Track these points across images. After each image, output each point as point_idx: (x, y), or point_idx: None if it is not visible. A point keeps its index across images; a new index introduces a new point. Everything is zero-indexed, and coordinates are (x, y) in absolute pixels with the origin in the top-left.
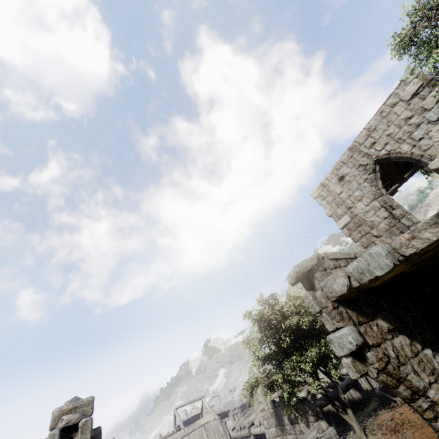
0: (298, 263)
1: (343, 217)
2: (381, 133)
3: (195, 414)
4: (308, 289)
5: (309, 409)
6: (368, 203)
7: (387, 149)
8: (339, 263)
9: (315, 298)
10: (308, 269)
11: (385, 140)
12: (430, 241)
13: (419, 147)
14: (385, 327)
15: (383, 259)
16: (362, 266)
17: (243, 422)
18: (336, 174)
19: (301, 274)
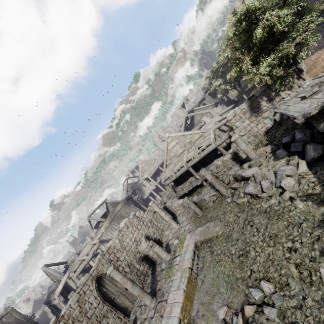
0: None
1: None
2: None
3: (103, 214)
4: None
5: (295, 74)
6: None
7: None
8: None
9: None
10: None
11: None
12: None
13: None
14: None
15: None
16: None
17: (174, 170)
18: None
19: None
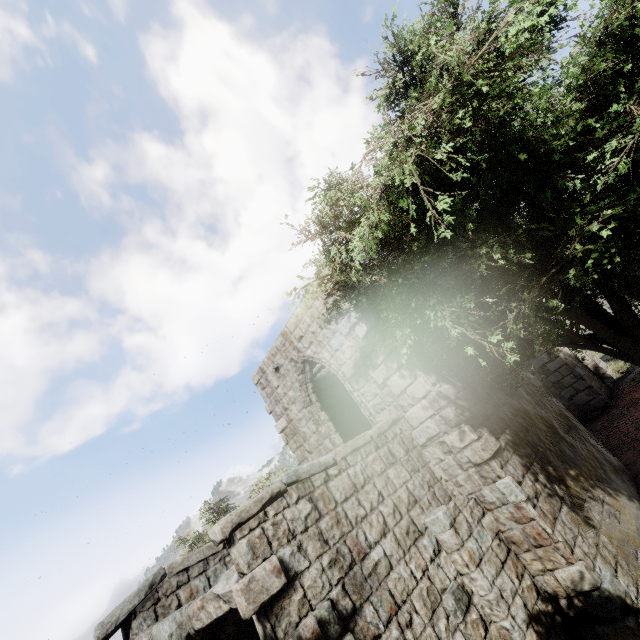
0: (106, 617)
1: (281, 420)
2: (307, 327)
3: None
4: None
5: None
6: (301, 409)
7: (312, 350)
8: (190, 573)
9: None
10: (119, 622)
11: (311, 338)
12: (212, 618)
13: (336, 360)
14: None
15: None
16: (158, 637)
17: None
18: (272, 361)
19: None
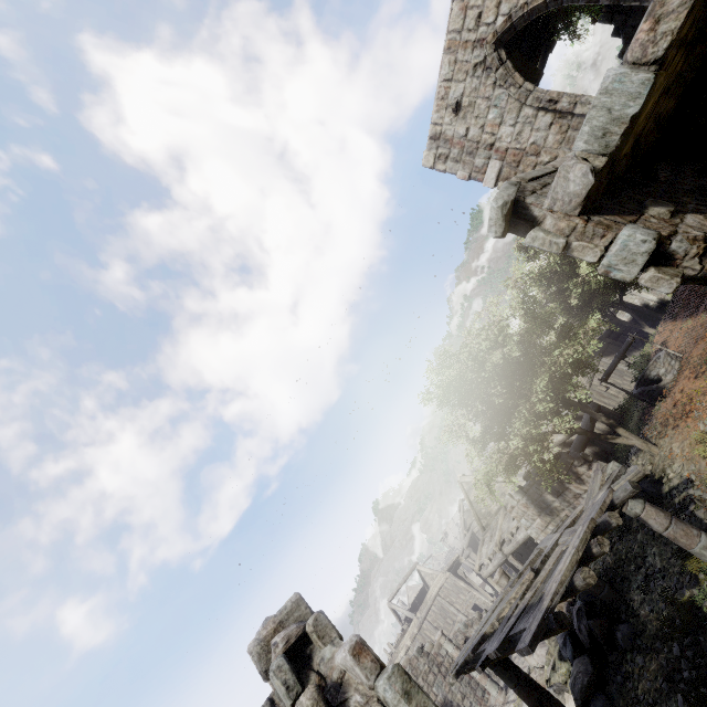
0: (495, 196)
1: (490, 166)
2: None
3: (418, 591)
4: (528, 232)
5: (572, 460)
6: (515, 119)
7: (504, 11)
8: (544, 181)
9: (548, 232)
10: (513, 196)
11: None
12: (688, 5)
13: None
14: (665, 212)
15: (632, 79)
16: (600, 123)
17: (488, 551)
18: (446, 106)
19: (510, 204)
